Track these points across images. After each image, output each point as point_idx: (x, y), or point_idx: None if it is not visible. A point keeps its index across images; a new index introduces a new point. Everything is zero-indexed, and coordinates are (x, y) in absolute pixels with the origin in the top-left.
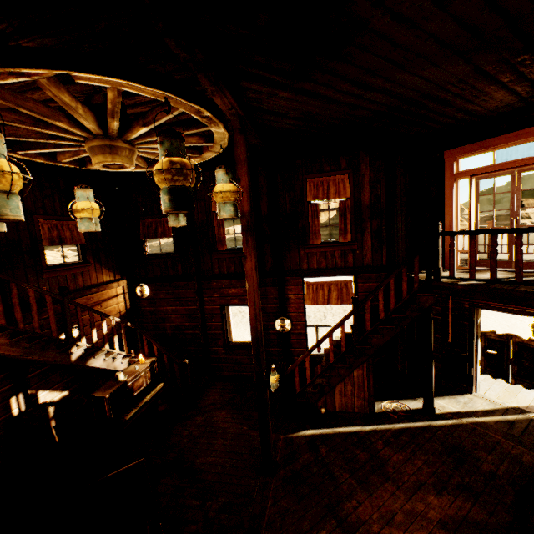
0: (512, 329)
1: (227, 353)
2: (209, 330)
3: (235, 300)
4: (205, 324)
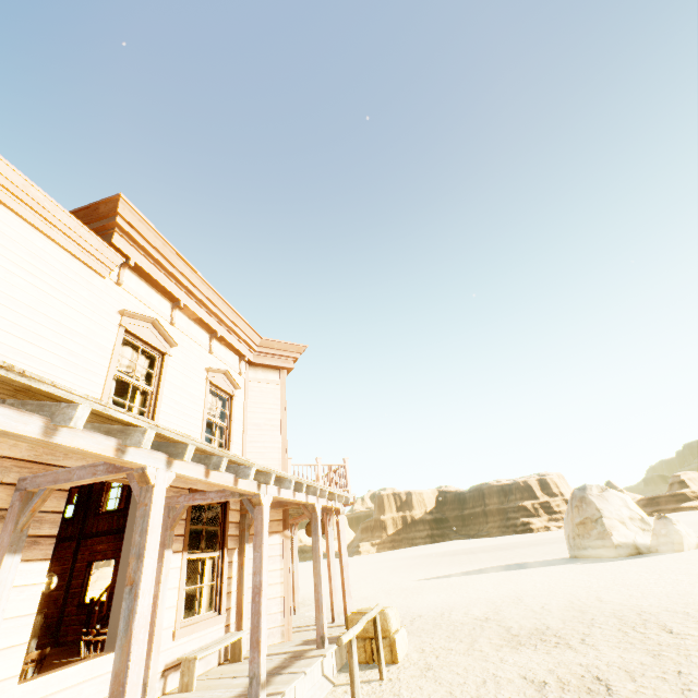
0: (414, 602)
1: (78, 613)
2: (72, 589)
3: (100, 556)
4: (70, 583)
